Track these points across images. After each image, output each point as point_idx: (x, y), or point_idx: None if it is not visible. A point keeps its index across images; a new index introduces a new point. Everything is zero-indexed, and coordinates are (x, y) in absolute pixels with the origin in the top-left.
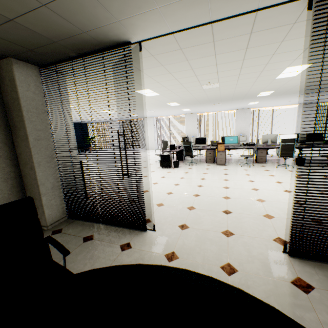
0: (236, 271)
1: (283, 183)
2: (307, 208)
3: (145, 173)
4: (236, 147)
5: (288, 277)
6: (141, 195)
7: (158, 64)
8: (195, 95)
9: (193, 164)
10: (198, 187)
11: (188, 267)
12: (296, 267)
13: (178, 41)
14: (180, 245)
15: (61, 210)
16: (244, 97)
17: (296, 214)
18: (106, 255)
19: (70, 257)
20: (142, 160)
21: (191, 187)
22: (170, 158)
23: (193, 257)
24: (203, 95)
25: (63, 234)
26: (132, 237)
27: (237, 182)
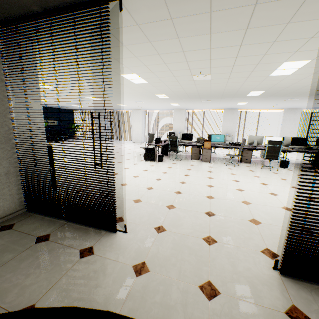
0: (218, 293)
1: (268, 185)
2: (295, 214)
3: (127, 165)
4: (222, 145)
5: (281, 304)
6: (112, 190)
7: (145, 39)
8: (185, 87)
9: (178, 160)
10: (181, 184)
11: (159, 285)
12: (290, 290)
13: (168, 4)
14: (153, 253)
15: (17, 202)
16: (234, 95)
17: (294, 226)
18: (59, 264)
19: (11, 263)
20: (127, 151)
21: (173, 183)
22: (154, 152)
23: (167, 271)
24: (193, 88)
25: (13, 232)
26: (98, 239)
27: (221, 181)
